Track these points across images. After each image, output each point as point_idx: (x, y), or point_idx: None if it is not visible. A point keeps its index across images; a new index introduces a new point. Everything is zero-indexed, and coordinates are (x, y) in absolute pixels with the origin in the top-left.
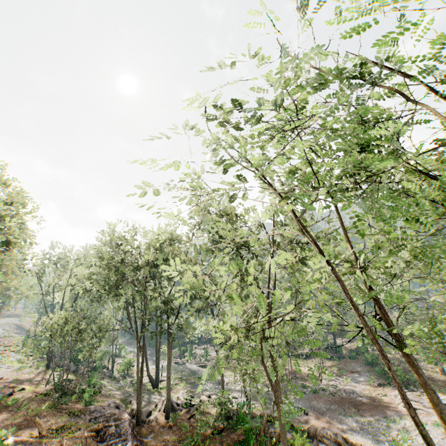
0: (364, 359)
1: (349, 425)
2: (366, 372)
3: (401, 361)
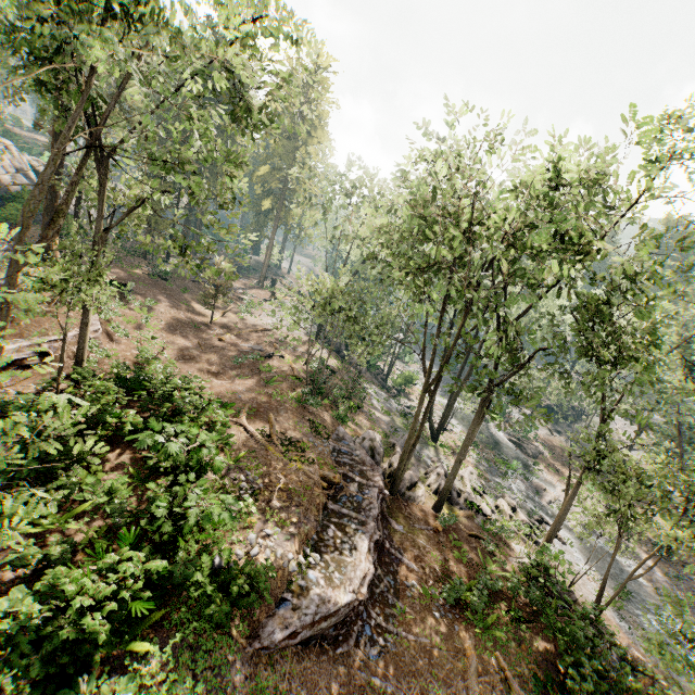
0: None
1: None
2: None
3: None
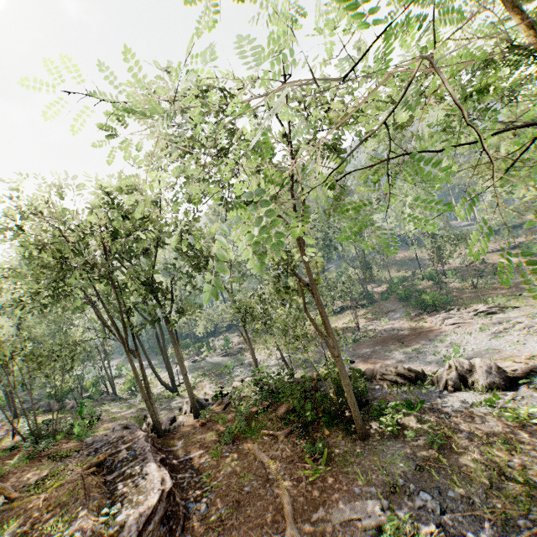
0: (396, 298)
1: (398, 359)
2: (401, 308)
3: (432, 288)
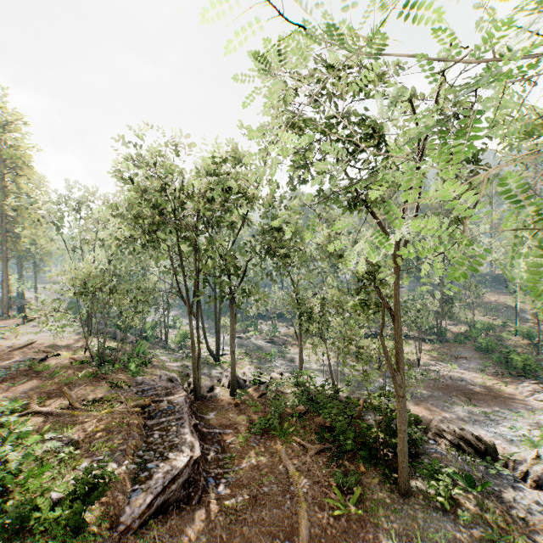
0: (474, 345)
1: (459, 415)
2: (476, 359)
3: (525, 349)
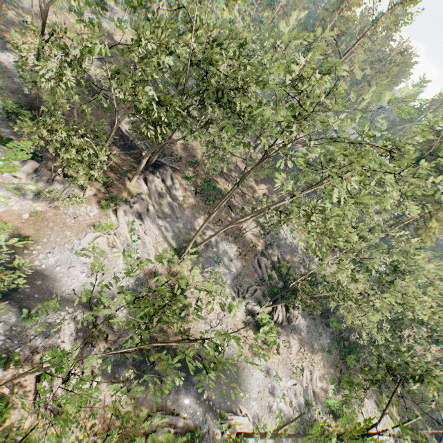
0: None
1: None
2: None
3: None
